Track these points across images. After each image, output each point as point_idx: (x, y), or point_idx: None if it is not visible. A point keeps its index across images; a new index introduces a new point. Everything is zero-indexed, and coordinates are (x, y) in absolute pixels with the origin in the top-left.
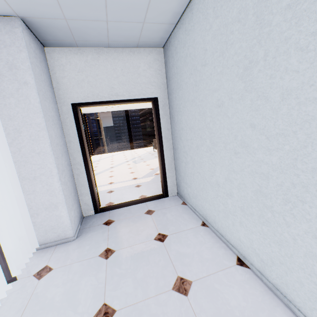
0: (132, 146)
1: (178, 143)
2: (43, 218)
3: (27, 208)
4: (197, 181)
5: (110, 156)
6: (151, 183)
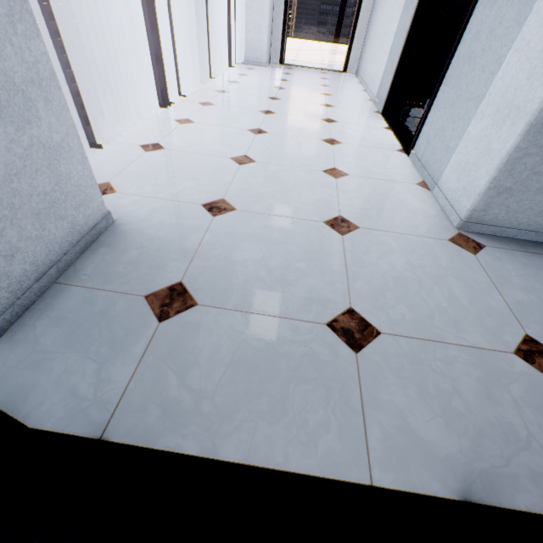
0: (337, 38)
1: (376, 1)
2: (252, 37)
3: (244, 23)
4: (371, 42)
5: (300, 42)
6: (337, 66)
